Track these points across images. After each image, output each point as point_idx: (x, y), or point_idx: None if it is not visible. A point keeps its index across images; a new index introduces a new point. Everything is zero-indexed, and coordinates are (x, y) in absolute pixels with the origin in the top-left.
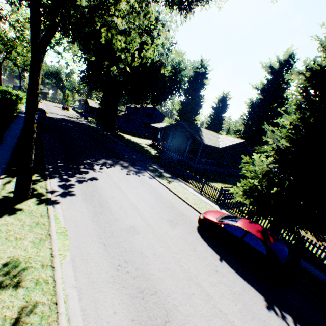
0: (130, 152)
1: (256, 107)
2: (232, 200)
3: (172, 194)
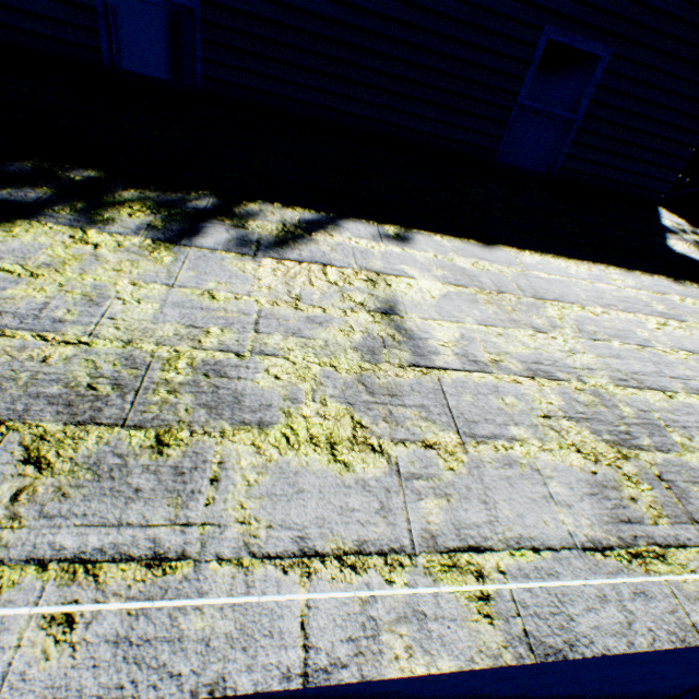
0: None
1: None
2: None
3: None
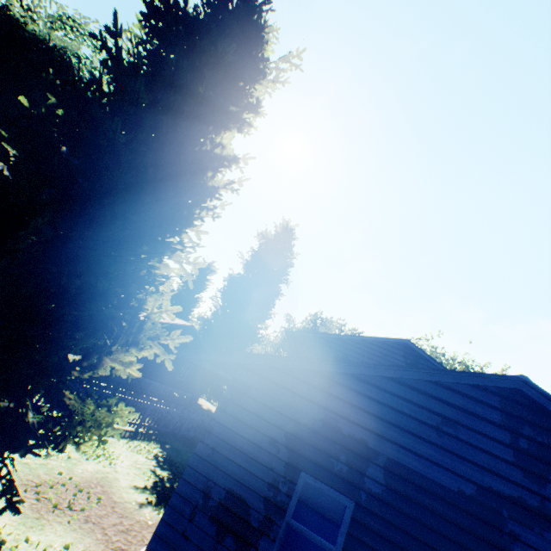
0: None
1: (236, 282)
2: None
3: None
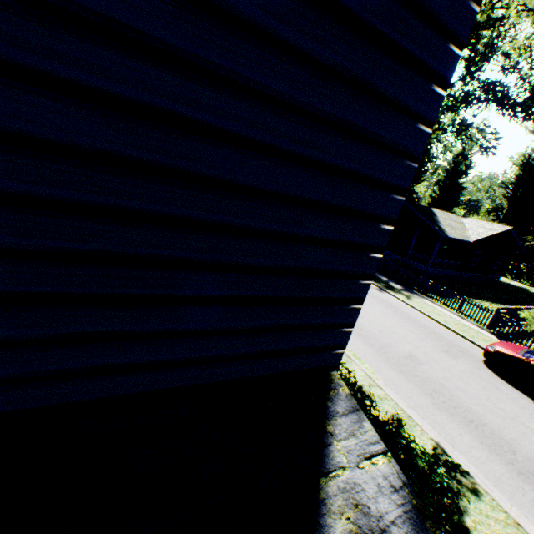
0: None
1: None
2: (518, 329)
3: (422, 315)
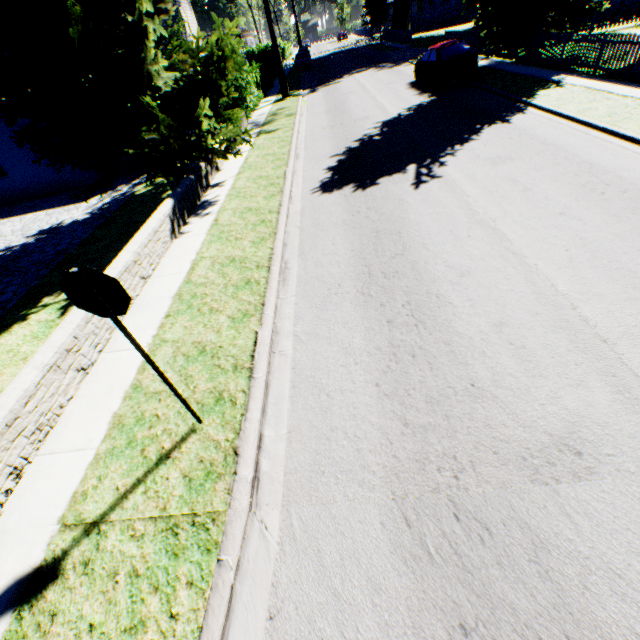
0: (406, 52)
1: None
2: None
3: None
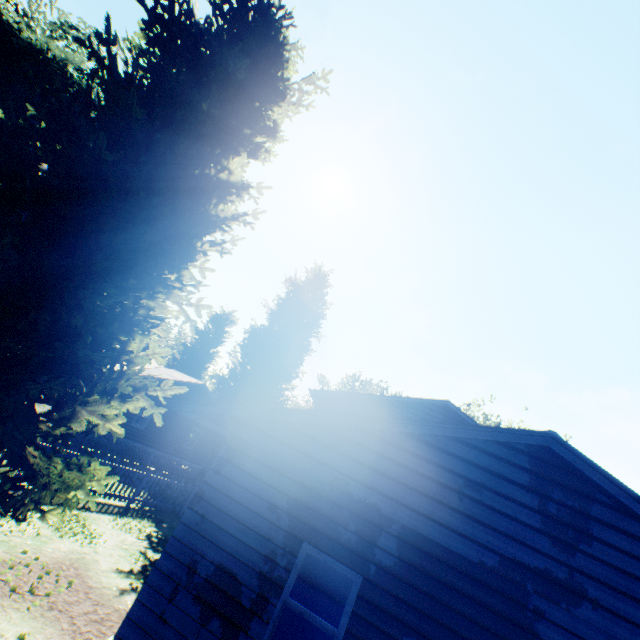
0: None
1: (258, 334)
2: None
3: None
